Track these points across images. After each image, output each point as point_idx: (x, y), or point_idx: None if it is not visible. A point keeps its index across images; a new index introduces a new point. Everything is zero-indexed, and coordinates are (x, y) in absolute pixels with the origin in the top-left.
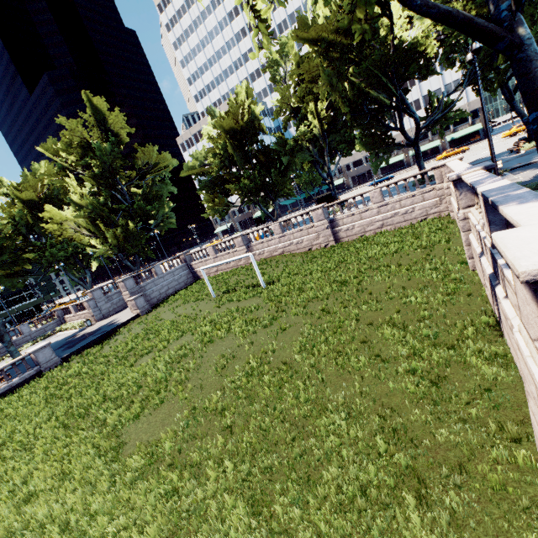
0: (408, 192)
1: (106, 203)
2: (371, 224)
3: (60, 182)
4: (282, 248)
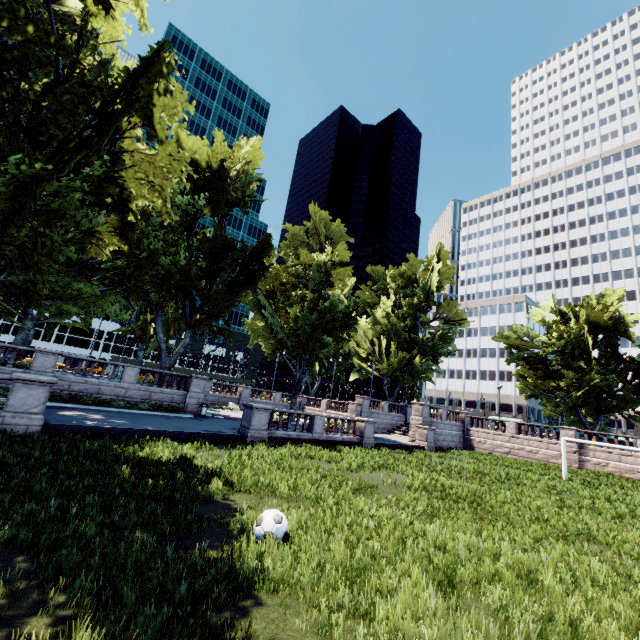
0: None
1: (402, 330)
2: None
3: (367, 297)
4: None
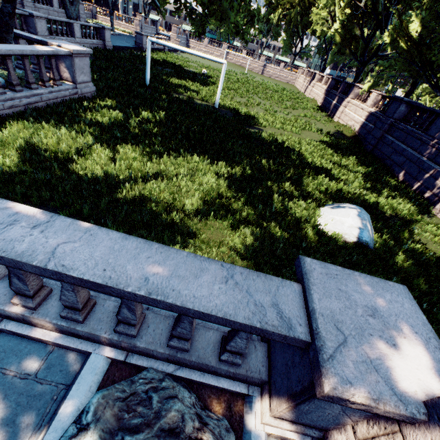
0: (289, 71)
1: None
2: (275, 75)
3: None
4: (241, 63)
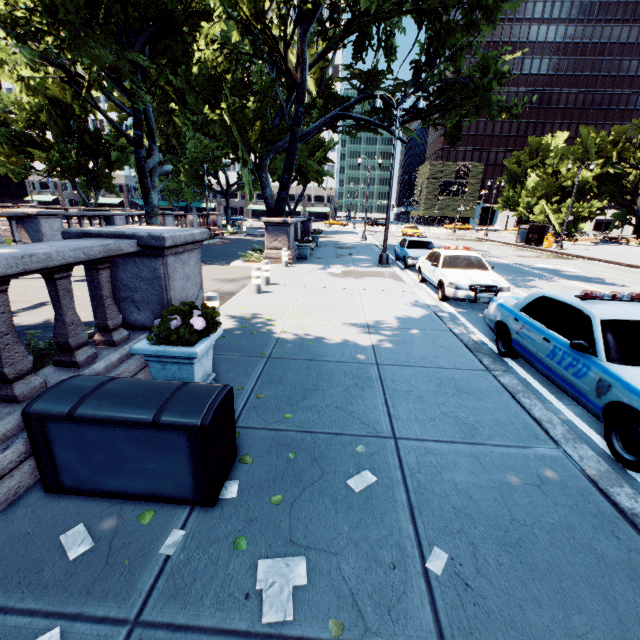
0: None
1: None
2: None
3: None
4: None
